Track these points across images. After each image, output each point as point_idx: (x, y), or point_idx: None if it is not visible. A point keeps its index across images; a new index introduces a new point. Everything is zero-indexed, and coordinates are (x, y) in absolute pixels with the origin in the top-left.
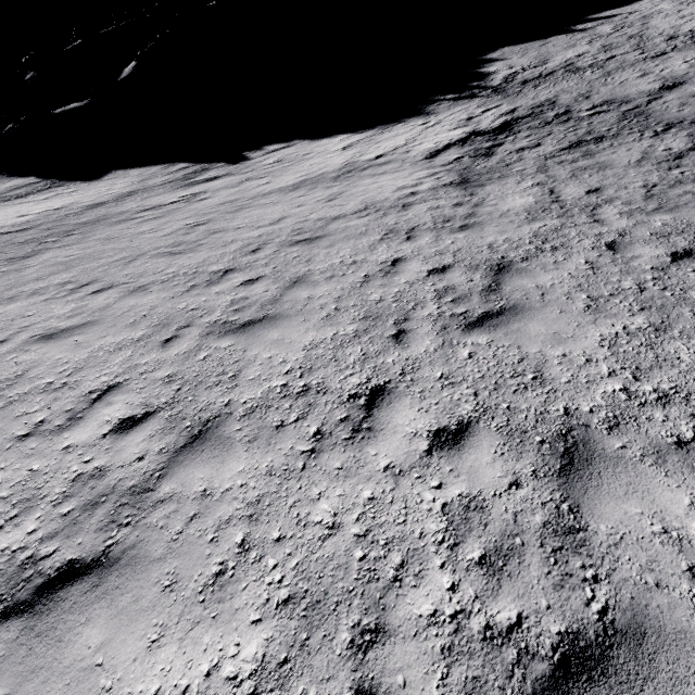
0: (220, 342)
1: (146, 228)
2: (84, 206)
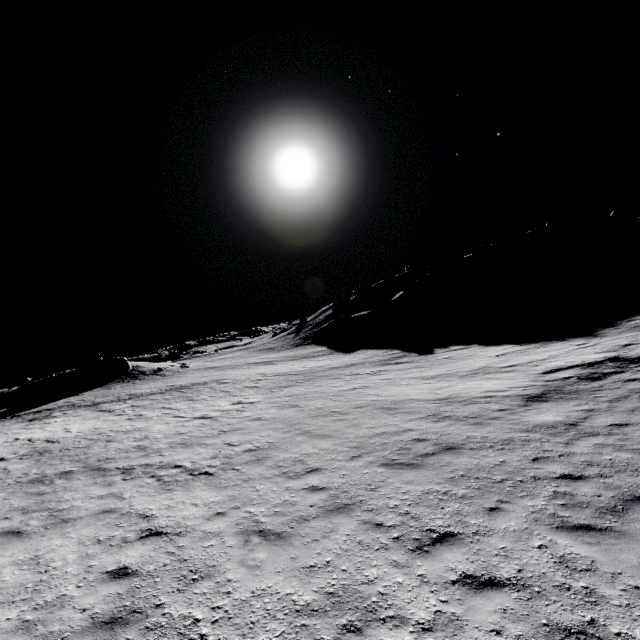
0: (299, 437)
1: (337, 384)
2: (329, 367)
